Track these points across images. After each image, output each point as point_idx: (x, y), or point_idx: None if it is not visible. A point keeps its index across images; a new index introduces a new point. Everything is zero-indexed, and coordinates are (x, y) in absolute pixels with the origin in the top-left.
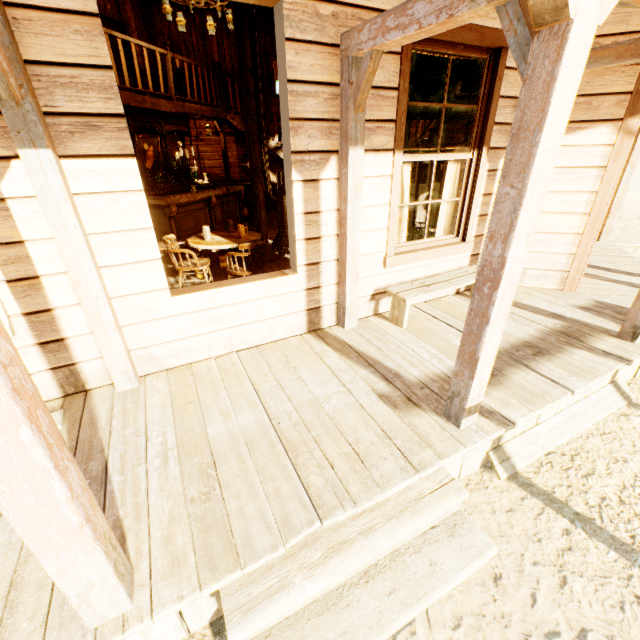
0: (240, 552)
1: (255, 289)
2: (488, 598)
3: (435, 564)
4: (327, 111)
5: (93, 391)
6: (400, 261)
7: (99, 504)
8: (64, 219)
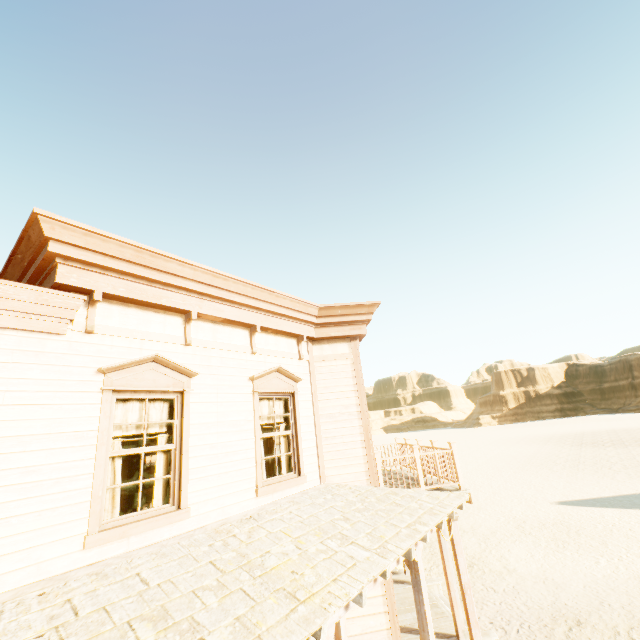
0: None
1: None
2: None
3: None
4: None
5: None
6: None
7: None
8: None
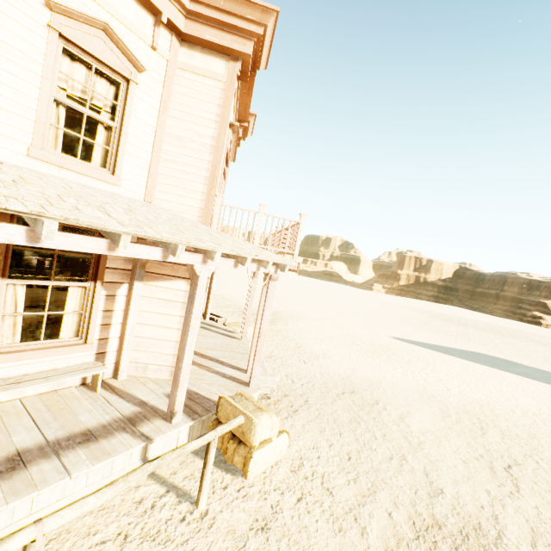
0: None
1: None
2: None
3: None
4: None
5: None
6: None
7: None
8: None
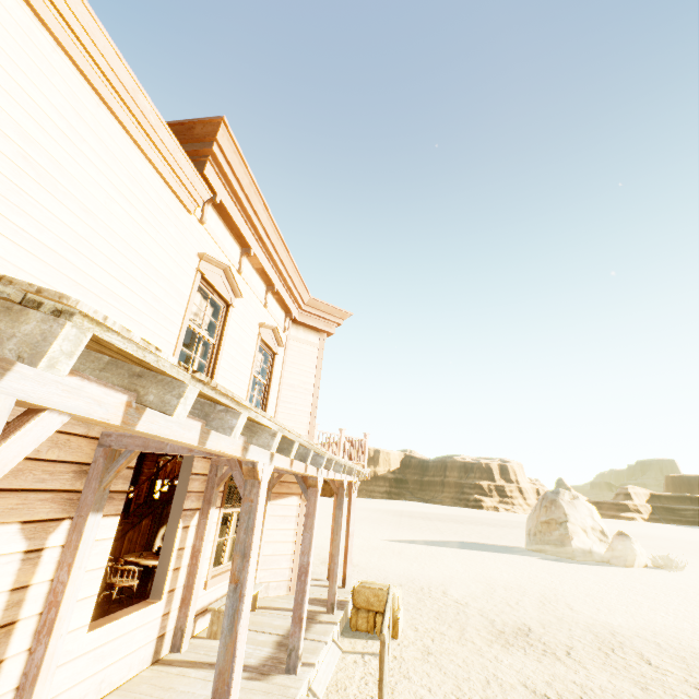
0: None
1: (136, 618)
2: None
3: None
4: (201, 487)
5: None
6: (214, 583)
7: None
8: (83, 561)
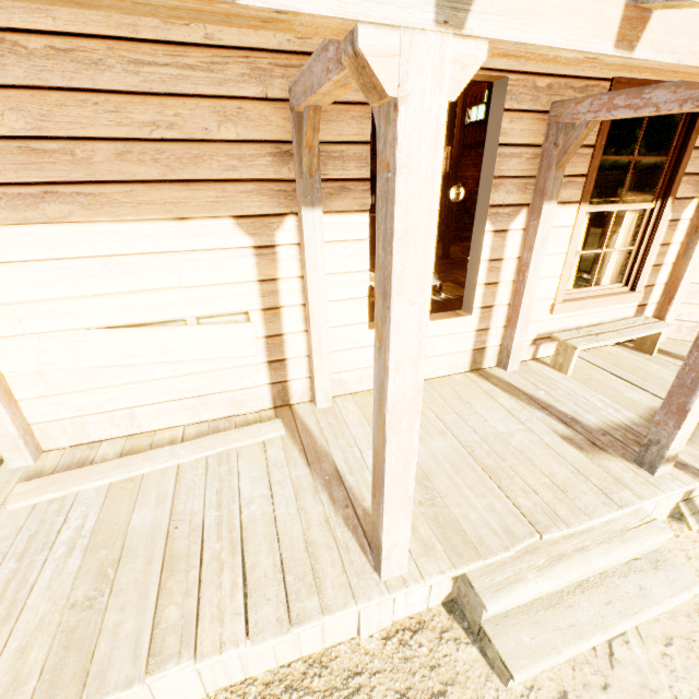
0: (477, 547)
1: (434, 327)
2: (695, 627)
3: (644, 588)
4: (526, 169)
5: (295, 406)
6: (567, 308)
7: (344, 496)
8: (317, 263)
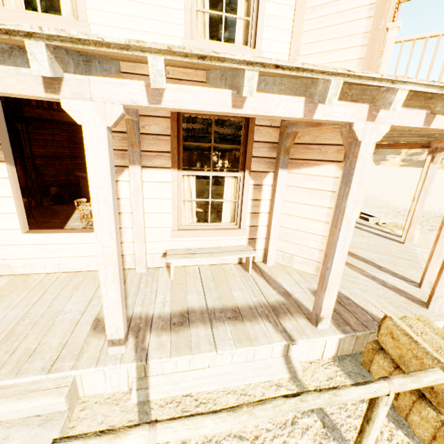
0: None
1: (76, 237)
2: None
3: (7, 439)
4: (121, 145)
5: None
6: (183, 234)
7: None
8: None
